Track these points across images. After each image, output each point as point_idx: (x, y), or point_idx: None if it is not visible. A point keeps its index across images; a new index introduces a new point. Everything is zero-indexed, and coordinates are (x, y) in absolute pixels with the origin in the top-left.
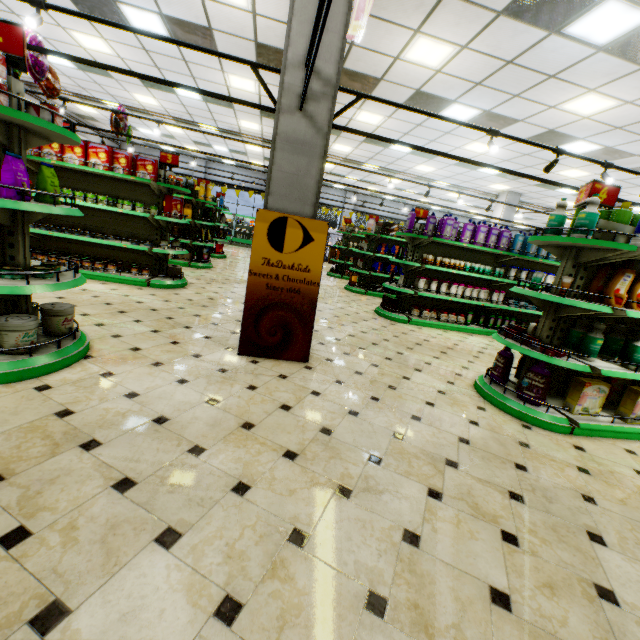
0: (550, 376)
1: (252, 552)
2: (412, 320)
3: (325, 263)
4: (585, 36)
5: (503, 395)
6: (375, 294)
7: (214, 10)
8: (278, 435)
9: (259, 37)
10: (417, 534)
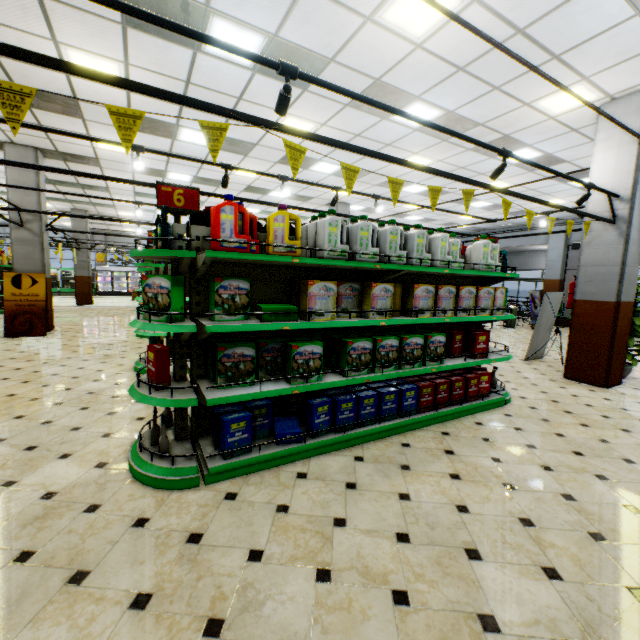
0: None
1: None
2: None
3: None
4: (179, 179)
5: None
6: None
7: None
8: (7, 348)
9: None
10: (41, 353)
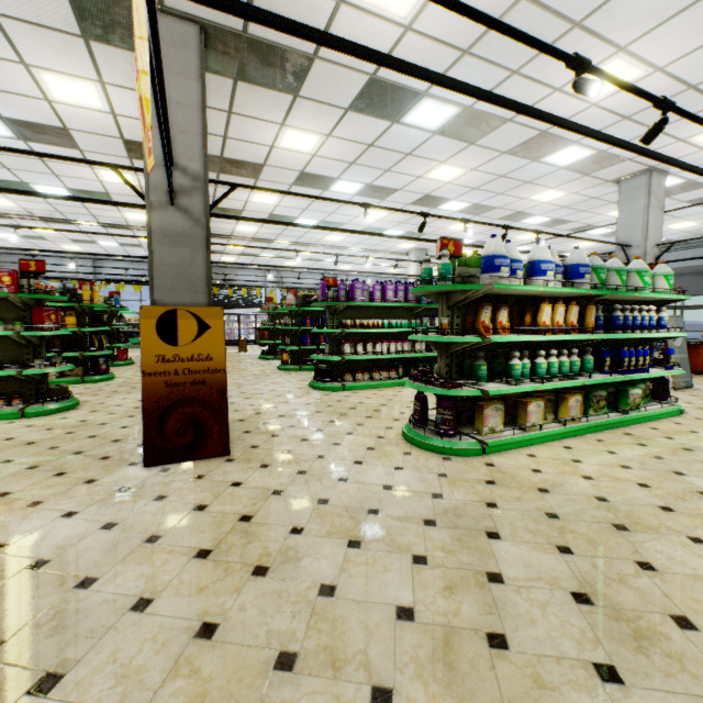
0: (455, 407)
1: (152, 662)
2: (347, 386)
3: (258, 346)
4: (420, 124)
5: (424, 435)
6: (311, 368)
7: (67, 112)
8: (190, 538)
9: (125, 134)
10: (333, 585)
